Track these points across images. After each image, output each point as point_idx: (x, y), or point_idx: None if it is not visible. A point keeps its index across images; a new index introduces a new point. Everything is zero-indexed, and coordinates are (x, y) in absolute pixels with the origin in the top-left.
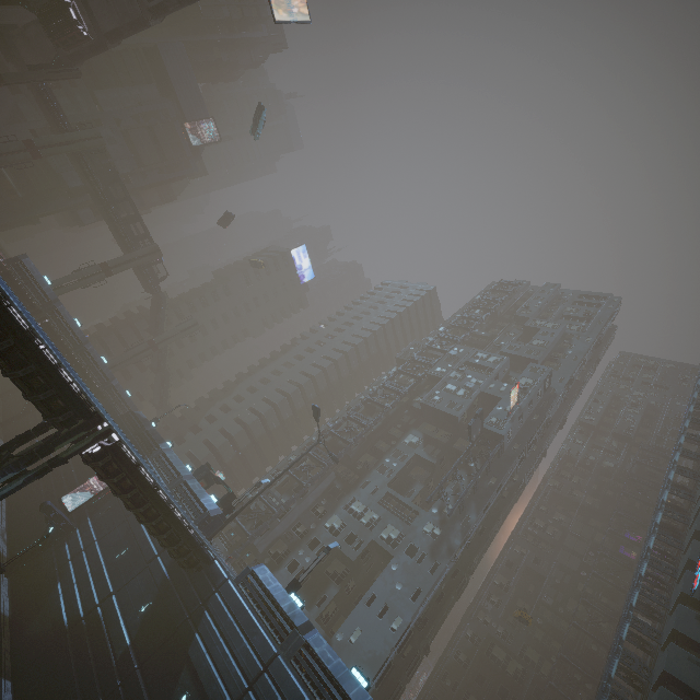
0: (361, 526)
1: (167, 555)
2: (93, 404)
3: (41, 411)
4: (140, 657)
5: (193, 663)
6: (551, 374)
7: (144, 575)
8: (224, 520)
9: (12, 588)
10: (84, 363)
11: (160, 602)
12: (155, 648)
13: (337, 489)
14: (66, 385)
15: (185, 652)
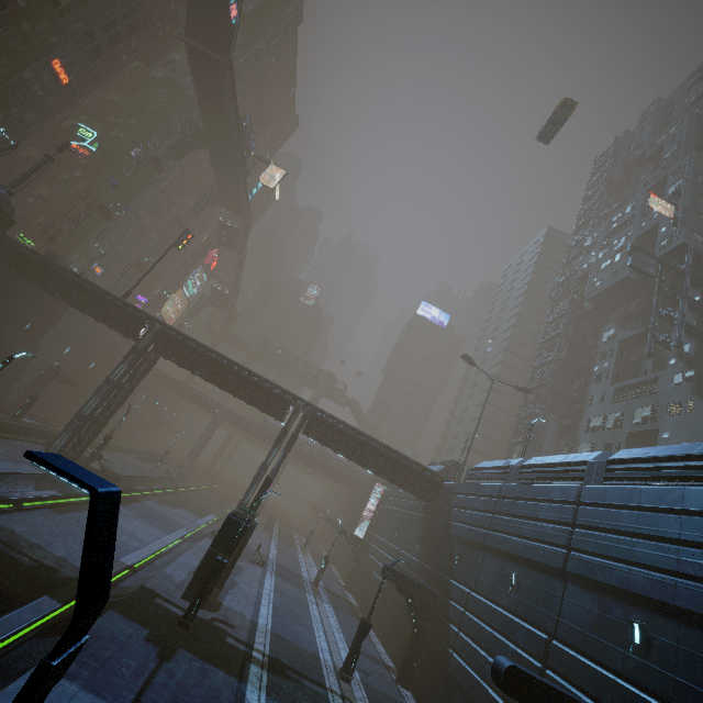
0: (609, 432)
1: (419, 507)
2: (285, 389)
3: (271, 413)
4: (428, 562)
5: (455, 535)
6: (702, 156)
7: (413, 528)
8: (451, 472)
9: (354, 596)
10: (330, 463)
11: (426, 530)
12: (433, 550)
13: (568, 426)
14: (270, 389)
15: (450, 537)
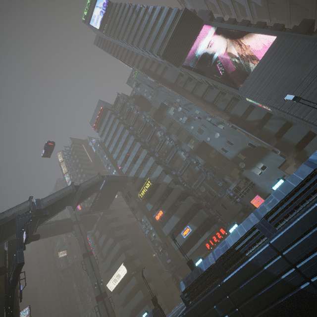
0: None
1: None
2: None
3: None
4: None
5: None
6: None
7: None
8: None
9: None
10: None
11: None
12: None
13: None
14: None
15: None
